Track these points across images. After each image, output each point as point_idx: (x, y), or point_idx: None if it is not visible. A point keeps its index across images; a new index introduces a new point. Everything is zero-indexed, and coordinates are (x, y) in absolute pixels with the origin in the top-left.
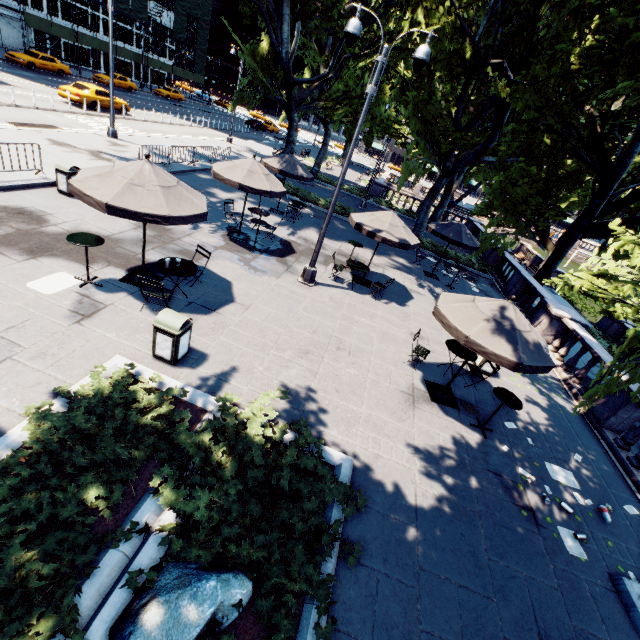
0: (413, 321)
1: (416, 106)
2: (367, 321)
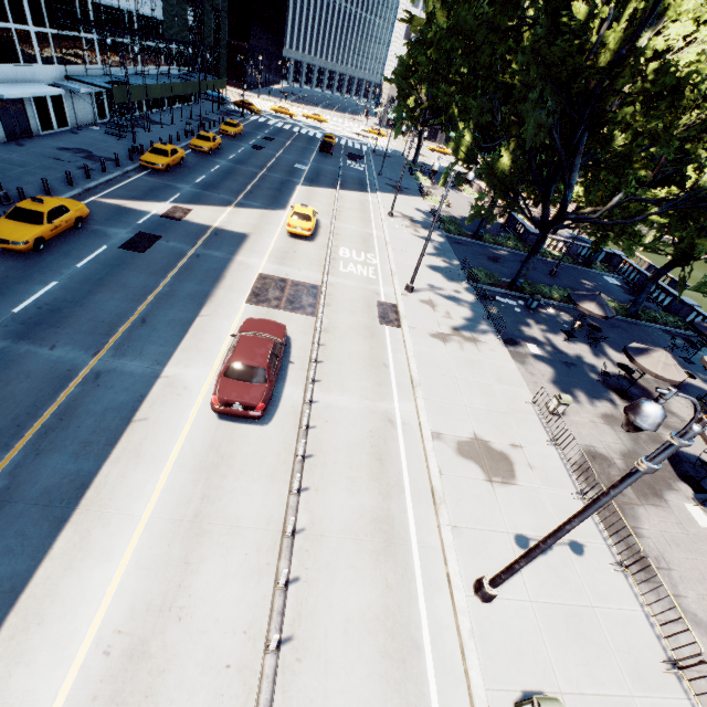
0: None
1: None
2: None
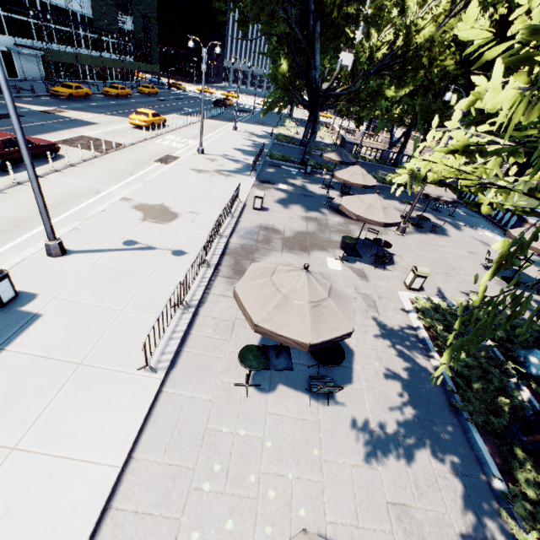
0: (460, 244)
1: (423, 104)
2: (445, 250)
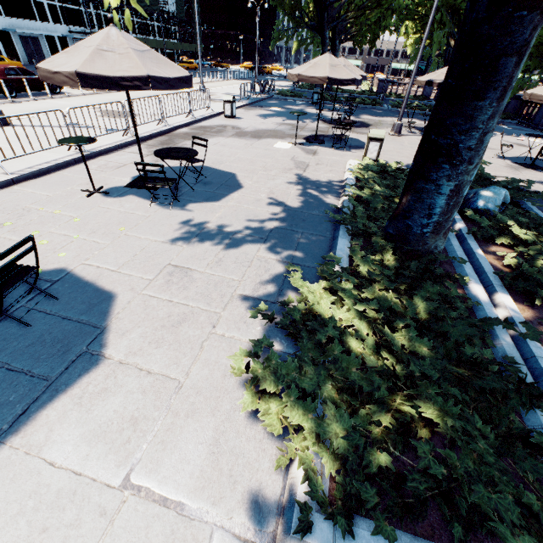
0: None
1: None
2: None
